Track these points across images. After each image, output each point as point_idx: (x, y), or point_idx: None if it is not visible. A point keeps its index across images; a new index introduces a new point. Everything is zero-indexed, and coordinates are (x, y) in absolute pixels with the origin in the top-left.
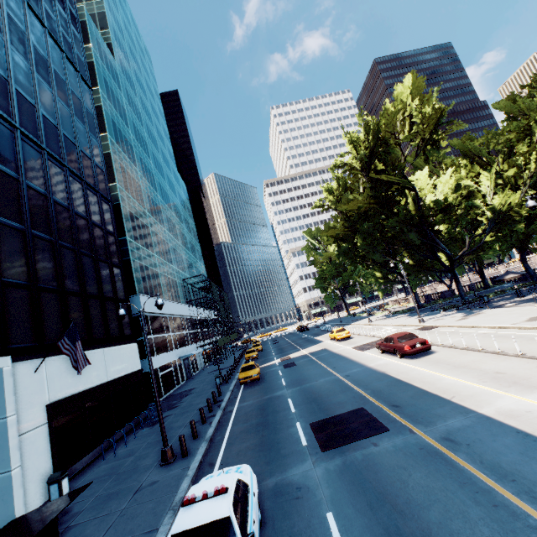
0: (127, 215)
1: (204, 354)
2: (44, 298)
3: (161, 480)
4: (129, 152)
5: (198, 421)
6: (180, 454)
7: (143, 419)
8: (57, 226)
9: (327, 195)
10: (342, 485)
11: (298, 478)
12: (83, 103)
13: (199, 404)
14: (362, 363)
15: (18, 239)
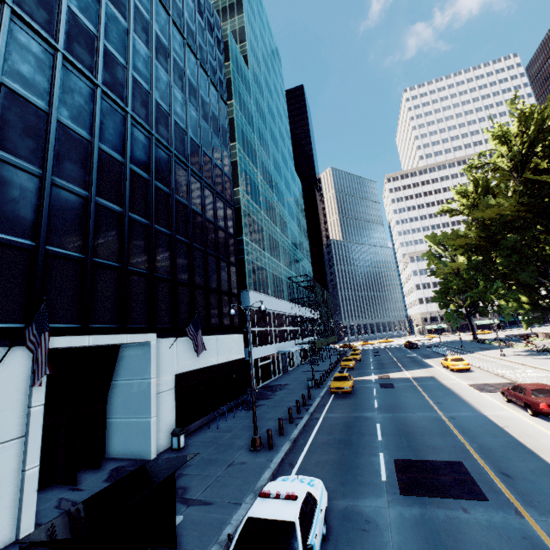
0: (246, 217)
1: (301, 352)
2: (179, 290)
3: (249, 463)
4: (253, 157)
5: (286, 419)
6: (267, 445)
7: (242, 401)
8: (193, 231)
9: (460, 199)
10: (414, 538)
11: (369, 511)
12: (220, 120)
13: (289, 402)
14: (475, 408)
15: (166, 243)
